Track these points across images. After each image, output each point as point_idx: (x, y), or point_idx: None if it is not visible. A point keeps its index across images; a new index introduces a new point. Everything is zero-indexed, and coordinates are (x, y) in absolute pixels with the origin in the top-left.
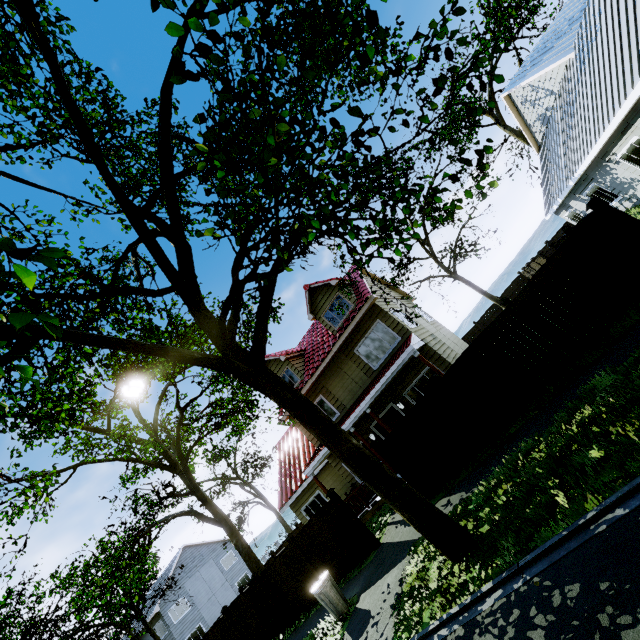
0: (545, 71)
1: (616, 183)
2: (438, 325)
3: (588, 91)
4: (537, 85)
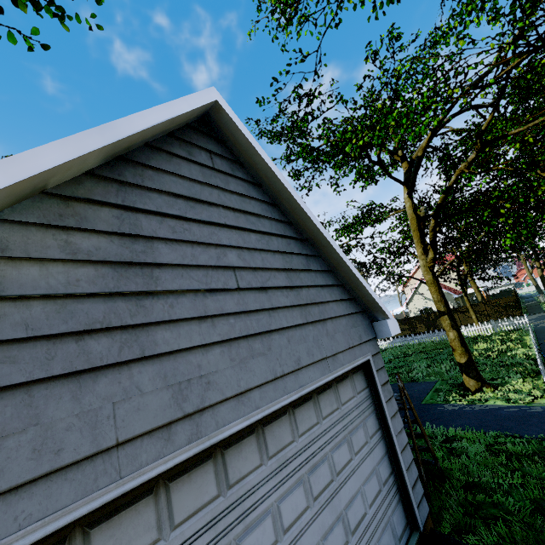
0: None
1: None
2: None
3: None
4: None
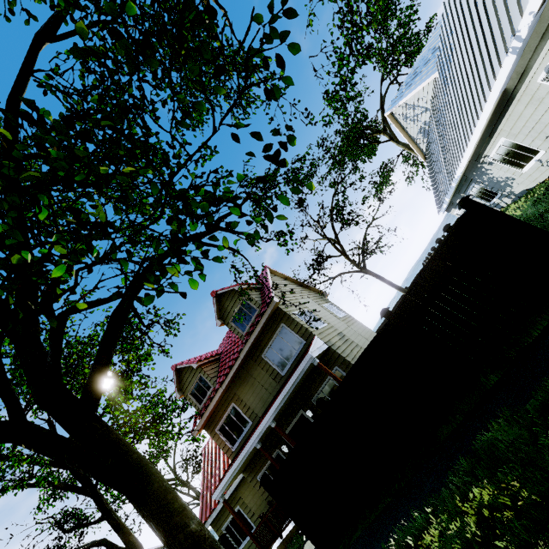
0: (417, 90)
1: (493, 182)
2: (350, 320)
3: (453, 102)
4: (413, 103)
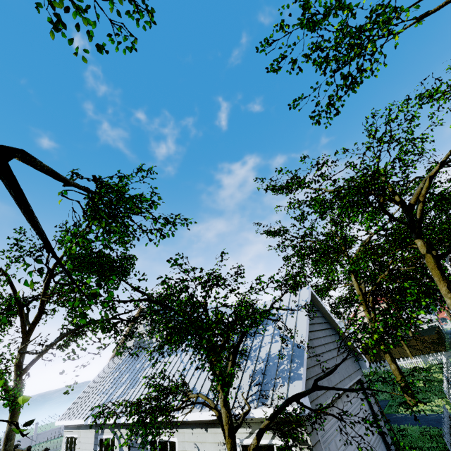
0: None
1: None
2: None
3: None
4: None
